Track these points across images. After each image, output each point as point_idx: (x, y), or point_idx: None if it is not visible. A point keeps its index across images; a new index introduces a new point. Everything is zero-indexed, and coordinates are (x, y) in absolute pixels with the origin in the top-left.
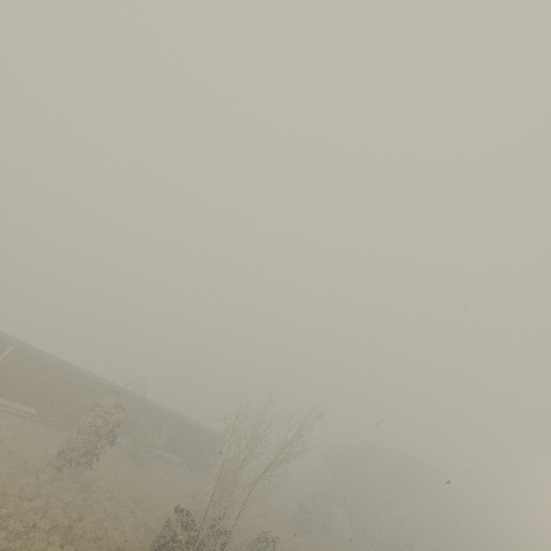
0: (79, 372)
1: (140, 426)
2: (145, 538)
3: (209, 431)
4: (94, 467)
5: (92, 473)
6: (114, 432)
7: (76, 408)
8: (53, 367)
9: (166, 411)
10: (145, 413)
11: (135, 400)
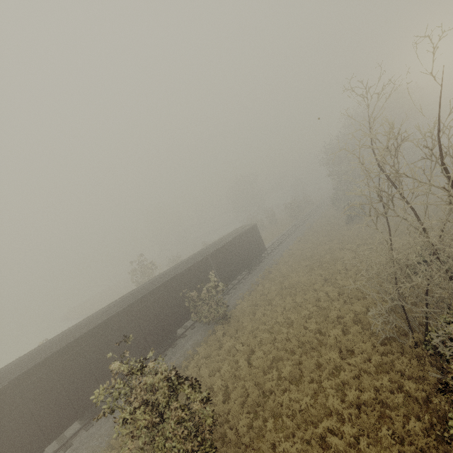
0: (52, 351)
1: (188, 297)
2: (418, 449)
3: (240, 234)
4: (203, 390)
5: (211, 401)
6: (174, 329)
7: (108, 370)
8: (2, 395)
9: (193, 262)
10: (179, 286)
11: (156, 290)
